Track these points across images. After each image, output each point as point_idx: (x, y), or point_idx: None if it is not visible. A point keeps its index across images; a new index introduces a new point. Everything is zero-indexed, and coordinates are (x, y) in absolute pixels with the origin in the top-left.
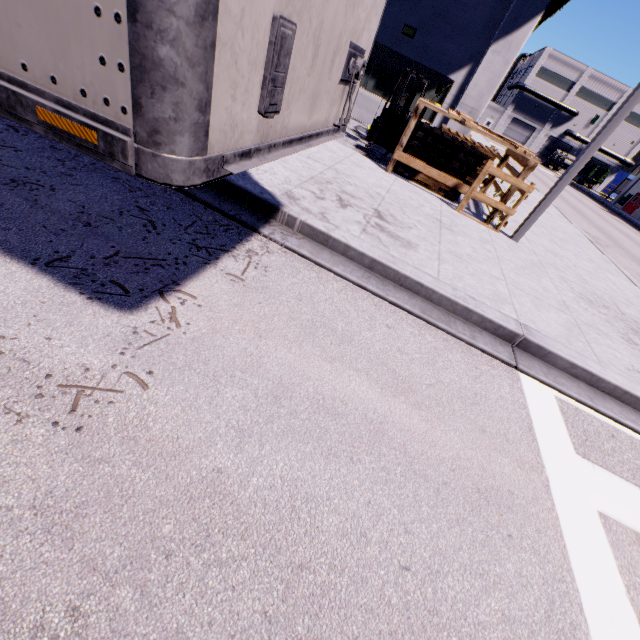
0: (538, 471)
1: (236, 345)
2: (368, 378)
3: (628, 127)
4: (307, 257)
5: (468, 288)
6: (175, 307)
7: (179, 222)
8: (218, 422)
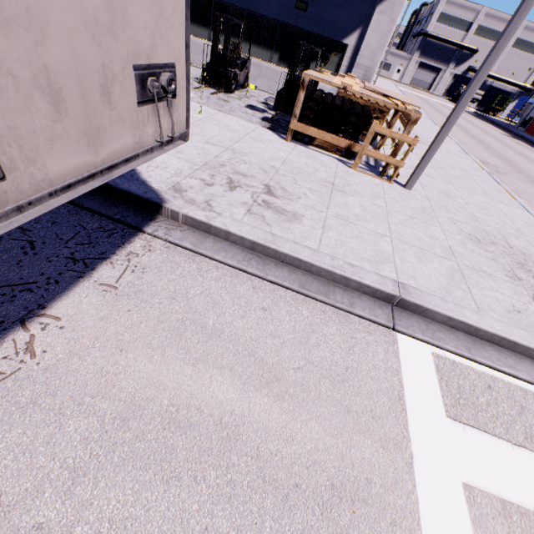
0: (402, 447)
1: (92, 366)
2: (231, 374)
3: (525, 56)
4: (189, 249)
5: (349, 253)
6: (34, 335)
7: (61, 236)
8: (52, 465)
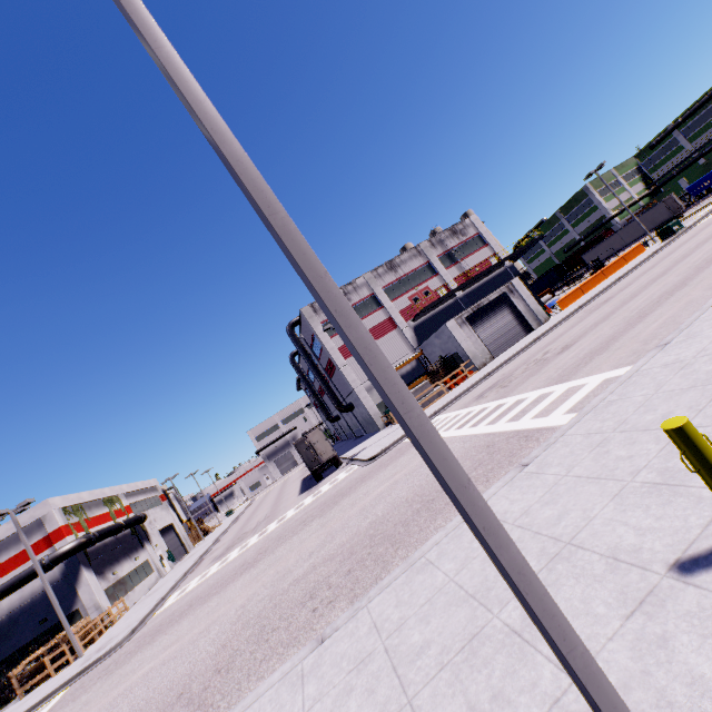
0: None
1: None
2: None
3: None
4: None
5: None
6: None
7: None
8: None
